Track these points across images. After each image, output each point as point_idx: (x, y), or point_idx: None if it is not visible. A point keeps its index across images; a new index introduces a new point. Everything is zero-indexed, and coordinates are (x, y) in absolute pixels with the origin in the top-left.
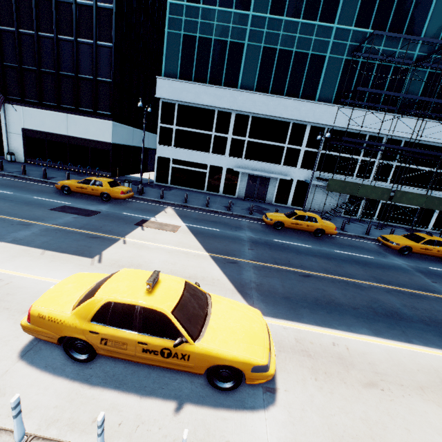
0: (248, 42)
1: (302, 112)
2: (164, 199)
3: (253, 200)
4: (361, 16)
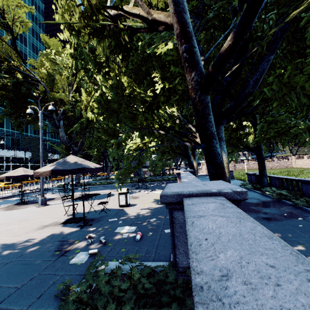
0: None
1: None
2: None
3: None
4: None
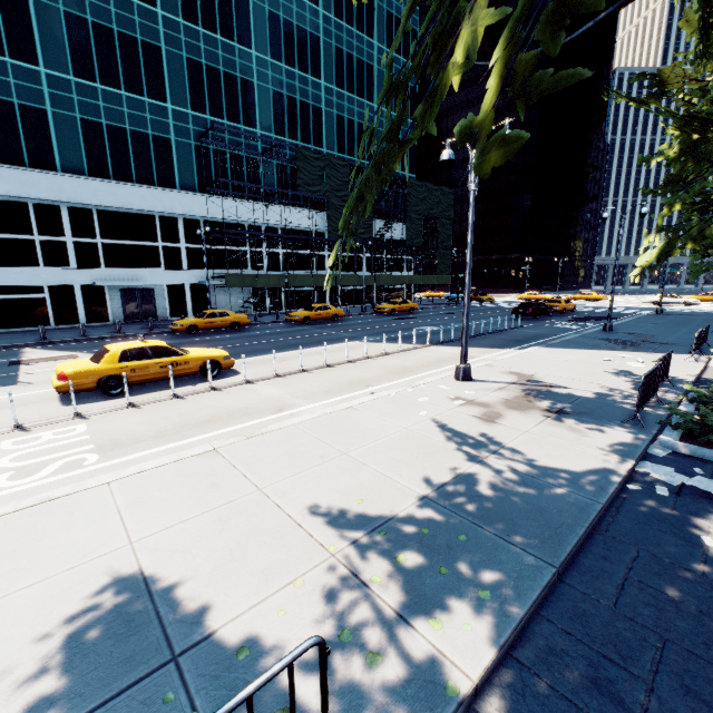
0: (52, 109)
1: (166, 203)
2: (2, 344)
3: (141, 321)
4: (195, 100)
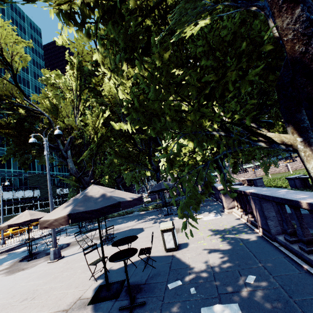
0: None
1: None
2: None
3: None
4: None
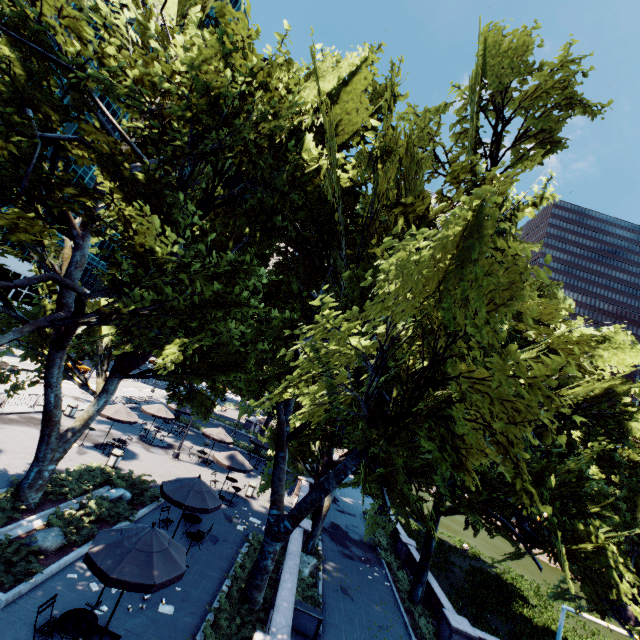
0: None
1: (23, 268)
2: None
3: None
4: None
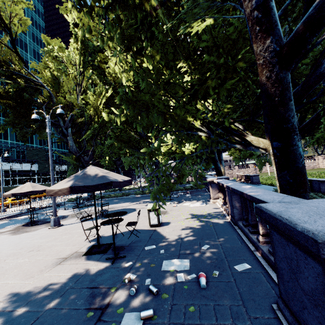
0: None
1: None
2: None
3: None
4: None
